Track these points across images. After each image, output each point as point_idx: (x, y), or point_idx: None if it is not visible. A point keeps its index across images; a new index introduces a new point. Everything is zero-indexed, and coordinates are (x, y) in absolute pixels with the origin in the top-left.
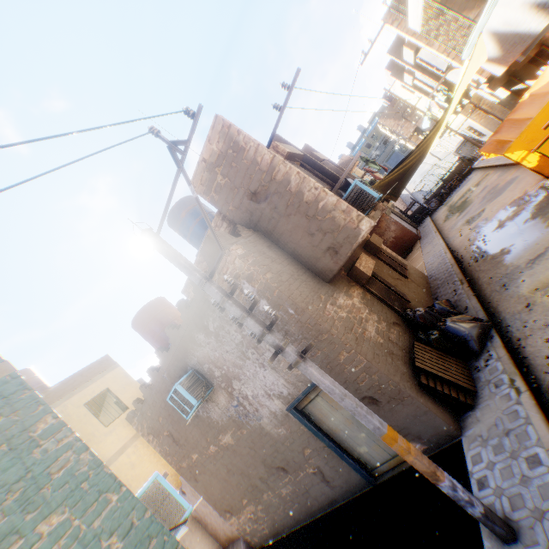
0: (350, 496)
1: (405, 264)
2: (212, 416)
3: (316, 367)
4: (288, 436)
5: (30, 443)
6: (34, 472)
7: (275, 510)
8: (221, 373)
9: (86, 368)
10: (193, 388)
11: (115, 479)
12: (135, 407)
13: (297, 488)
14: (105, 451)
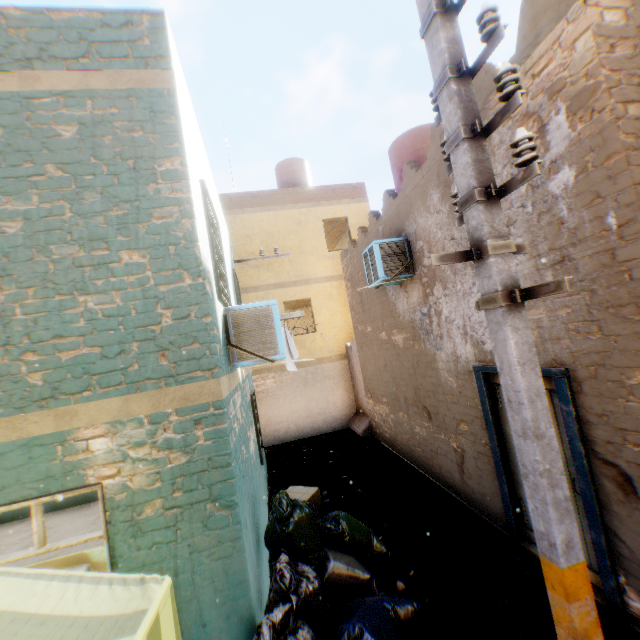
0: (474, 508)
1: None
2: (397, 305)
3: (527, 340)
4: (455, 393)
5: (150, 175)
6: (140, 204)
7: (401, 433)
8: (430, 264)
9: (339, 185)
10: (390, 259)
11: (198, 265)
12: (349, 247)
13: (429, 441)
14: (318, 270)
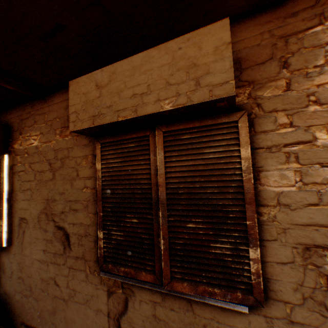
0: None
1: (241, 287)
2: None
3: None
4: None
5: None
6: None
7: None
8: None
9: None
10: None
11: None
12: None
13: None
14: None
